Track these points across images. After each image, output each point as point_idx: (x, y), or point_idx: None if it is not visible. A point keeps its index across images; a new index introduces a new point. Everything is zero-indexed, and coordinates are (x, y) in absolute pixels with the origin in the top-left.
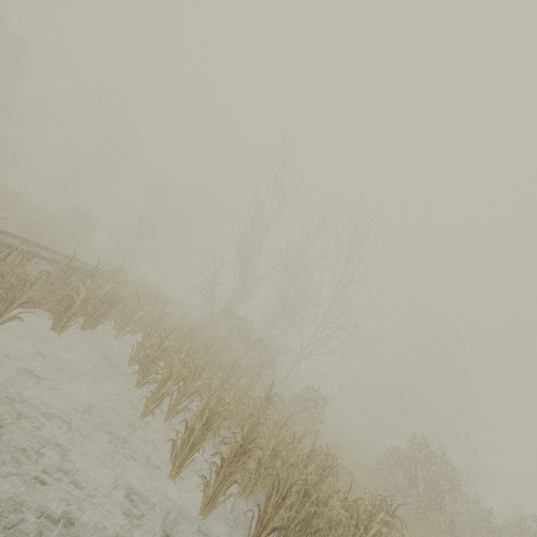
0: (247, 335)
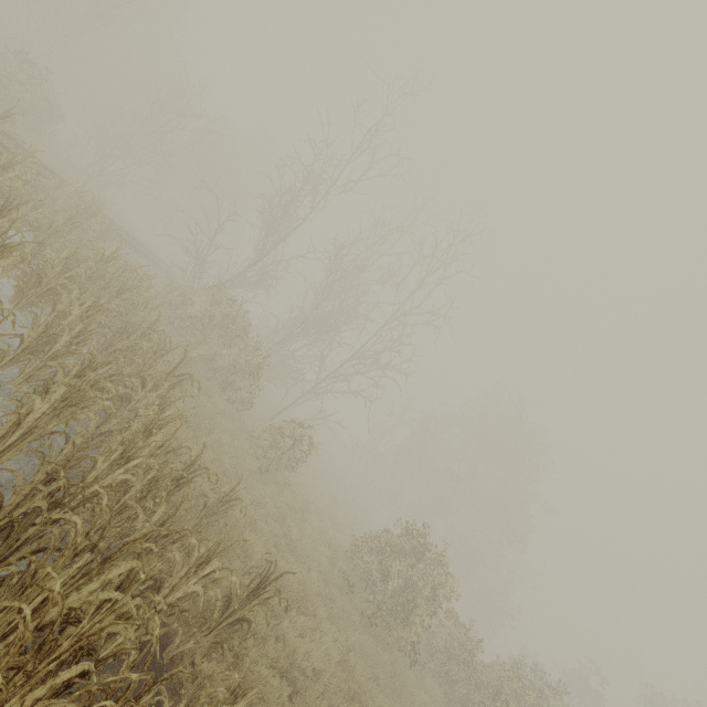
0: (233, 326)
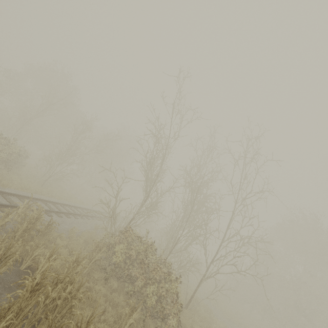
0: (146, 258)
